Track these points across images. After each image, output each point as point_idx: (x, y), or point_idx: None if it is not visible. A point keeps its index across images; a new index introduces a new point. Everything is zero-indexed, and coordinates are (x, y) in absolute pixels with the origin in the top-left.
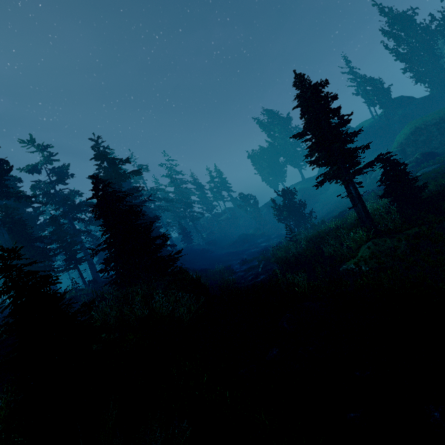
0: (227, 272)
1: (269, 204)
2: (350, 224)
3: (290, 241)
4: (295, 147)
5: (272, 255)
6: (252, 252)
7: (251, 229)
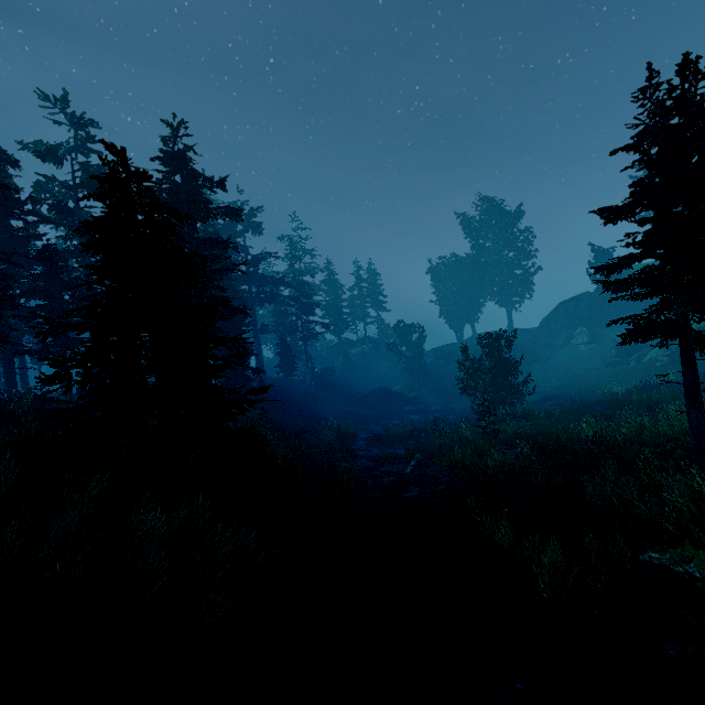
0: (342, 452)
1: (441, 351)
2: (634, 441)
3: (482, 432)
4: (512, 271)
5: (438, 447)
6: (393, 424)
7: (398, 384)
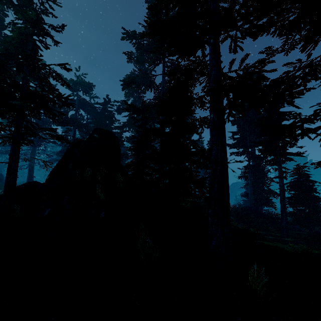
0: None
1: None
2: None
3: None
4: None
5: None
6: None
7: None
